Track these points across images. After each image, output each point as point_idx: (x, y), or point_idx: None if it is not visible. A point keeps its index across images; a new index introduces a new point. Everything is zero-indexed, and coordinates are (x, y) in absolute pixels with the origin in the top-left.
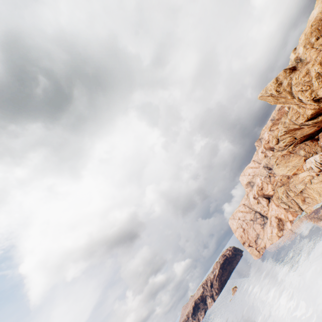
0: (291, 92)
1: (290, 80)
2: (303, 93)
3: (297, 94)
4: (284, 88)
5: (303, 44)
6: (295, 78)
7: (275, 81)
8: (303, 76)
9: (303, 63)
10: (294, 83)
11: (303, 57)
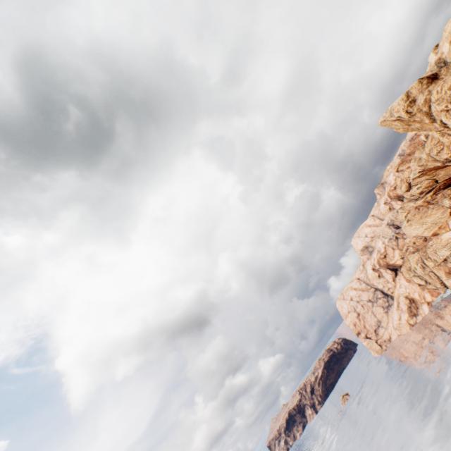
0: (429, 113)
1: (428, 94)
2: (448, 114)
3: (439, 116)
4: (418, 107)
5: (449, 38)
6: (436, 92)
7: (406, 98)
8: (449, 88)
9: (449, 67)
10: (435, 100)
11: (449, 58)
